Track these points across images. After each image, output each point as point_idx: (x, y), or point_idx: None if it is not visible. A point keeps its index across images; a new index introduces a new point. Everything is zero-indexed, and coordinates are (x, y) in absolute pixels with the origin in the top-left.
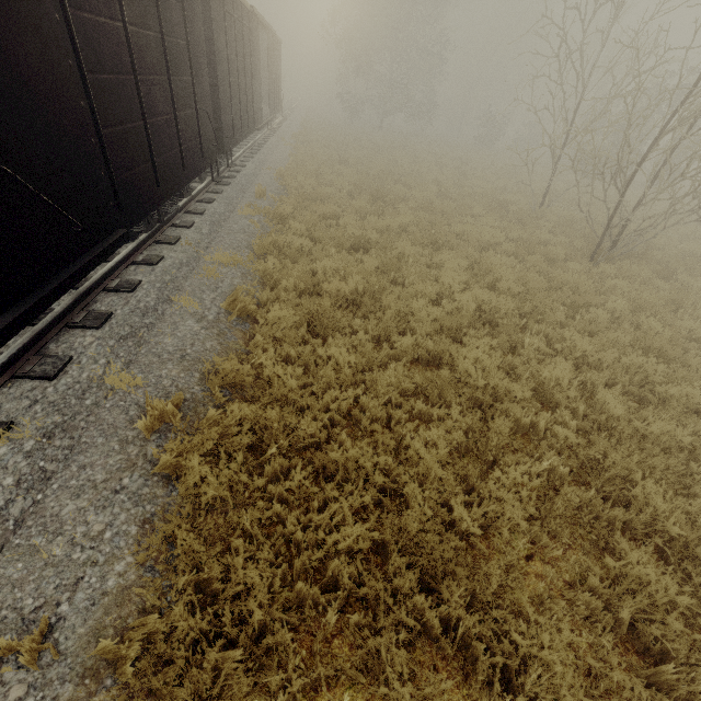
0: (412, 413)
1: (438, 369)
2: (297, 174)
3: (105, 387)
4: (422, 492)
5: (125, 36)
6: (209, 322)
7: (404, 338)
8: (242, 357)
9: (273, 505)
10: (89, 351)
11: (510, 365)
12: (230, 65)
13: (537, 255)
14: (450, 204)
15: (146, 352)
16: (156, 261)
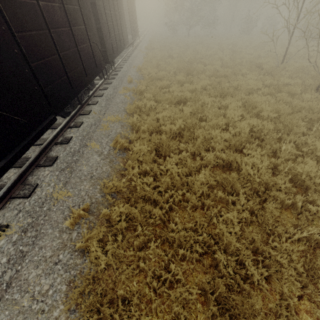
0: (216, 198)
1: (229, 169)
2: (147, 67)
3: (53, 199)
4: (226, 257)
5: (39, 8)
6: (105, 155)
7: (208, 154)
8: (122, 173)
9: (140, 264)
10: (46, 179)
11: (273, 163)
12: (107, 16)
13: (283, 93)
14: (229, 70)
15: (74, 176)
16: (79, 125)
